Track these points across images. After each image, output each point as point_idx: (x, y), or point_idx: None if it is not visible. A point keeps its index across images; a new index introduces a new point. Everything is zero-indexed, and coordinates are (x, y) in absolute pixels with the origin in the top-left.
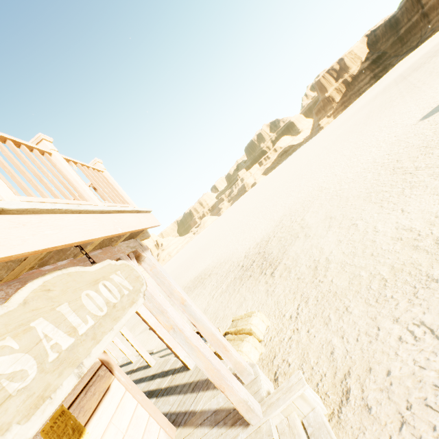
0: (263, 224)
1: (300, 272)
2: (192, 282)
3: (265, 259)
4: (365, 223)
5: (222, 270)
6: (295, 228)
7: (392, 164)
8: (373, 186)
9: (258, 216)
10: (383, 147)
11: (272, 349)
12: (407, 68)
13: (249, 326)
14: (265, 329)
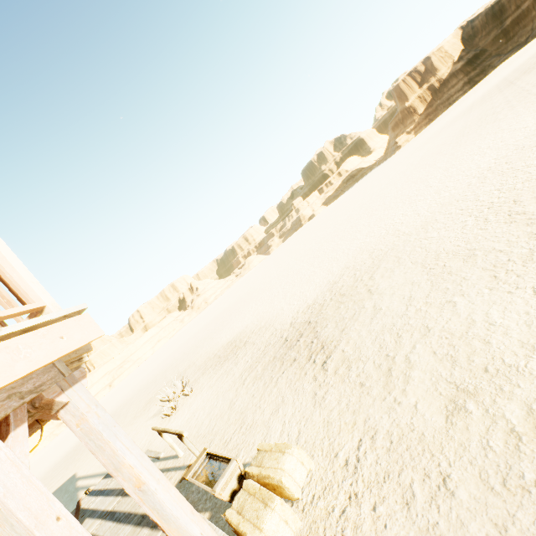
0: (318, 277)
1: (365, 373)
2: (224, 350)
3: (317, 335)
4: (470, 303)
5: (261, 340)
6: (361, 292)
7: (507, 206)
8: (478, 240)
9: (313, 263)
10: (489, 177)
11: (313, 525)
12: (514, 71)
13: (278, 475)
14: (305, 477)
